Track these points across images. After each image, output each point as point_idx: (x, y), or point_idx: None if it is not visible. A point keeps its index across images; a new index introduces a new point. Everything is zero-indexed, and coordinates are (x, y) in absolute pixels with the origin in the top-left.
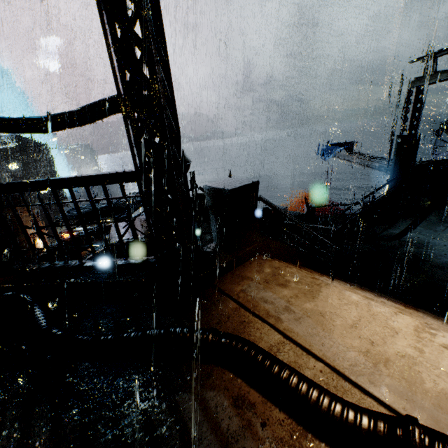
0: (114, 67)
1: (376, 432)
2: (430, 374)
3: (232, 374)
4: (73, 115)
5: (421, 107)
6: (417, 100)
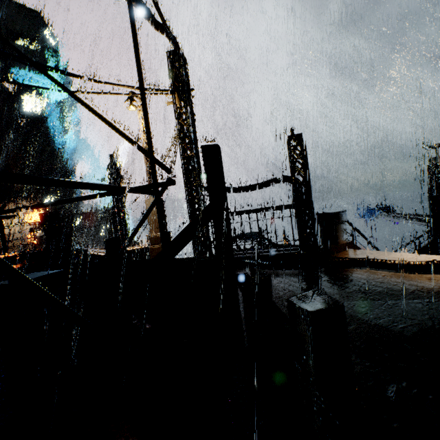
0: (292, 167)
1: (421, 263)
2: None
3: (360, 269)
4: (260, 185)
5: None
6: (436, 172)
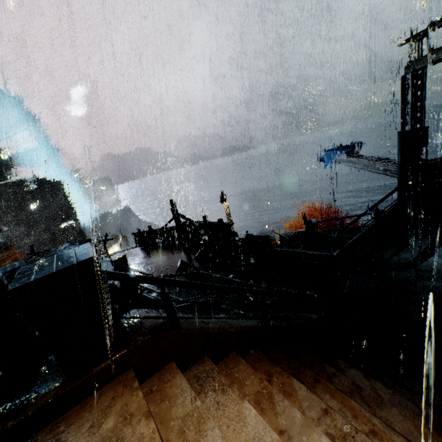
0: None
1: None
2: None
3: None
4: None
5: (422, 95)
6: (415, 87)
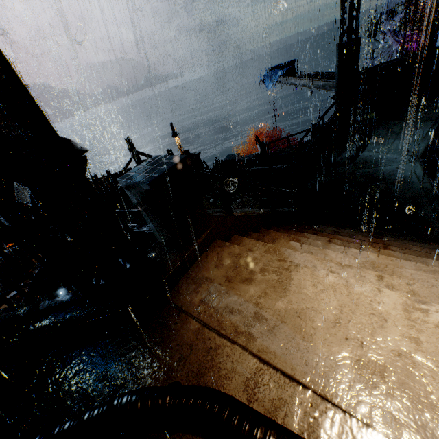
0: None
1: None
2: (434, 376)
3: None
4: None
5: (358, 3)
6: None
